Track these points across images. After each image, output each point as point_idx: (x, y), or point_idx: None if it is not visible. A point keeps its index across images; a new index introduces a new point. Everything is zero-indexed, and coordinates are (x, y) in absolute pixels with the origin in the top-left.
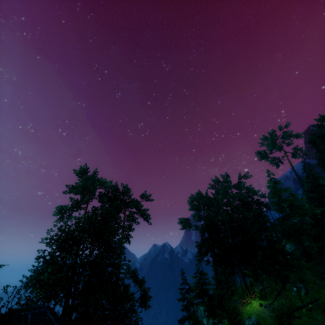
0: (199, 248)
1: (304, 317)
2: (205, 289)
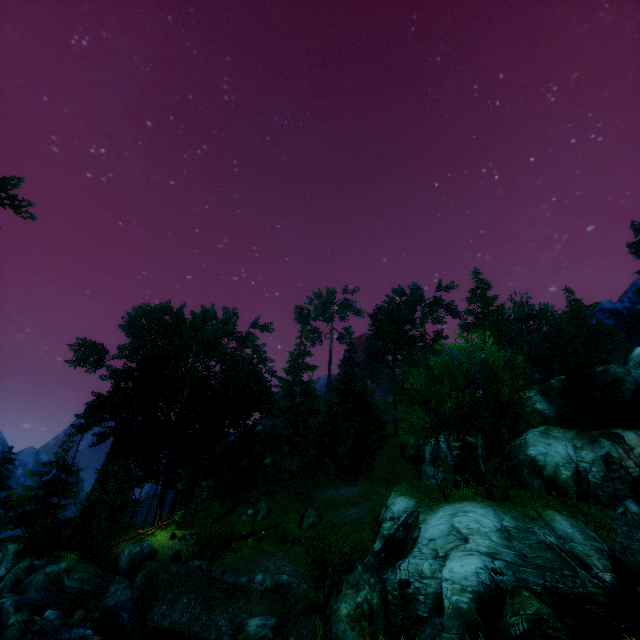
0: (97, 406)
1: (245, 550)
2: (52, 506)
